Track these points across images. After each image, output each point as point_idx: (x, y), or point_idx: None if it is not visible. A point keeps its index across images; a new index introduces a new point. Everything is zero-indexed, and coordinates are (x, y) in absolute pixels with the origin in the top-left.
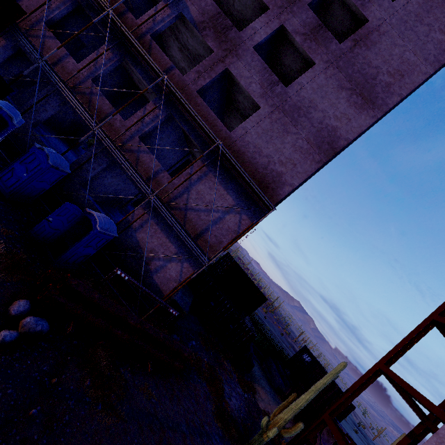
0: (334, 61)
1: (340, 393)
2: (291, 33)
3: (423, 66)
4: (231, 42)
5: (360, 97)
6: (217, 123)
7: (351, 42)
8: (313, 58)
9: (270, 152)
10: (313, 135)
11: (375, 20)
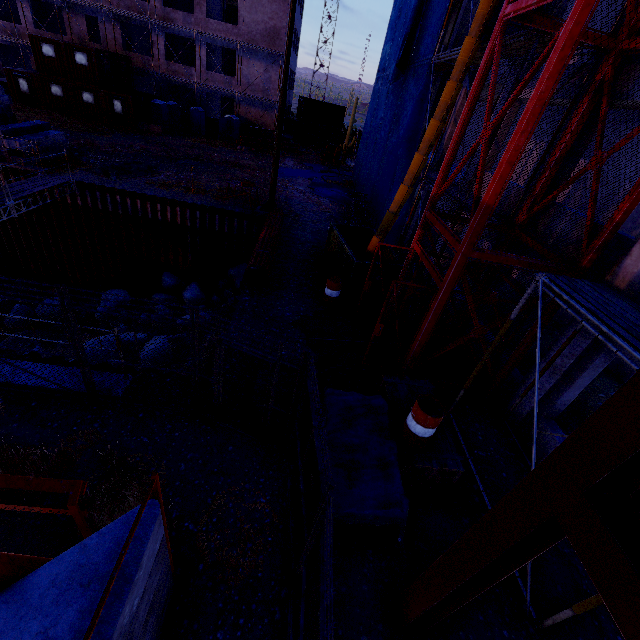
0: None
1: None
2: None
3: None
4: None
5: None
6: (228, 27)
7: None
8: None
9: (261, 18)
10: None
11: None
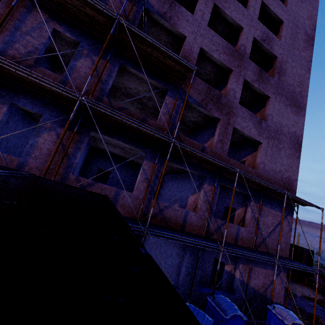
0: (276, 91)
1: (307, 250)
2: (251, 83)
3: (305, 74)
4: (226, 106)
5: (295, 107)
6: (248, 170)
7: (277, 75)
8: (268, 94)
9: (279, 168)
10: (290, 143)
11: (279, 55)
